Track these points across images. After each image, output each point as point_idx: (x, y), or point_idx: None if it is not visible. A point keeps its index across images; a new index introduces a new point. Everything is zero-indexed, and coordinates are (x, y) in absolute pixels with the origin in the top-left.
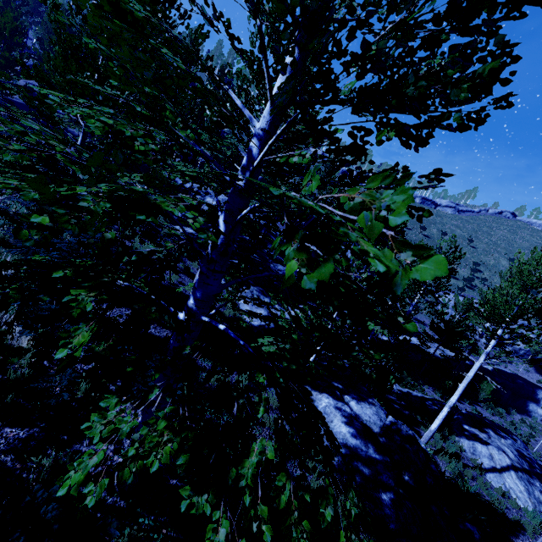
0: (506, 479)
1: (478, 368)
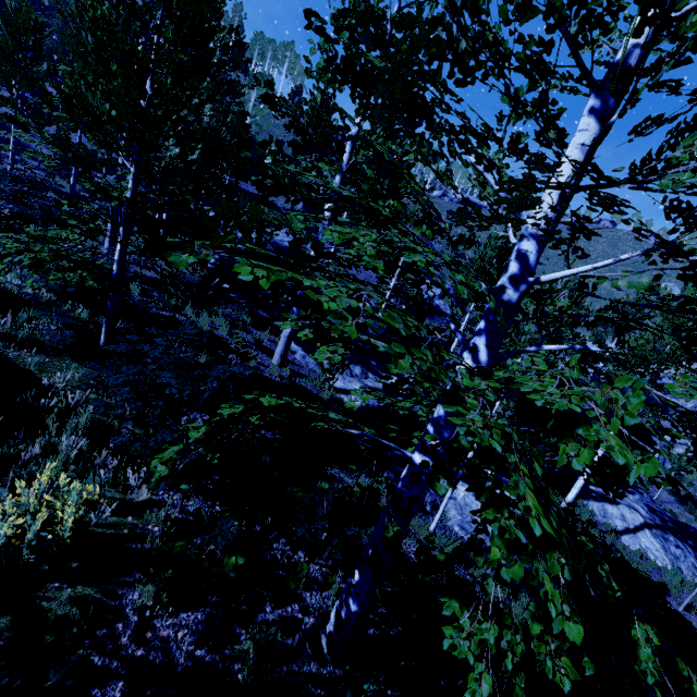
0: (641, 539)
1: None
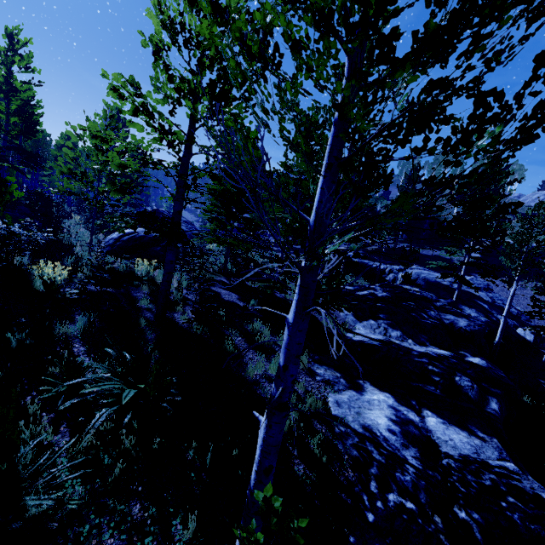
0: None
1: None
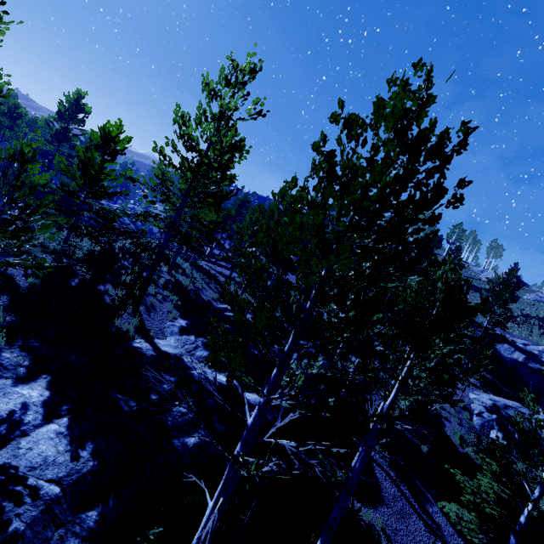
0: None
1: (222, 483)
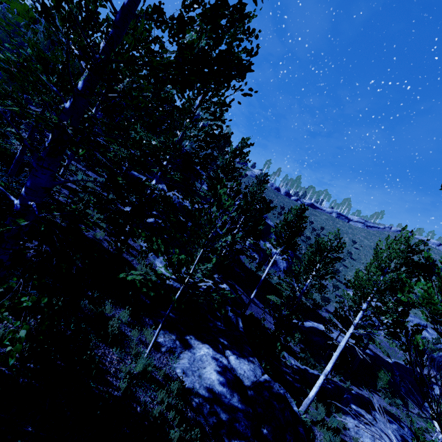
0: None
1: (348, 338)
